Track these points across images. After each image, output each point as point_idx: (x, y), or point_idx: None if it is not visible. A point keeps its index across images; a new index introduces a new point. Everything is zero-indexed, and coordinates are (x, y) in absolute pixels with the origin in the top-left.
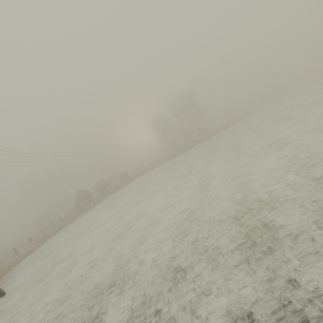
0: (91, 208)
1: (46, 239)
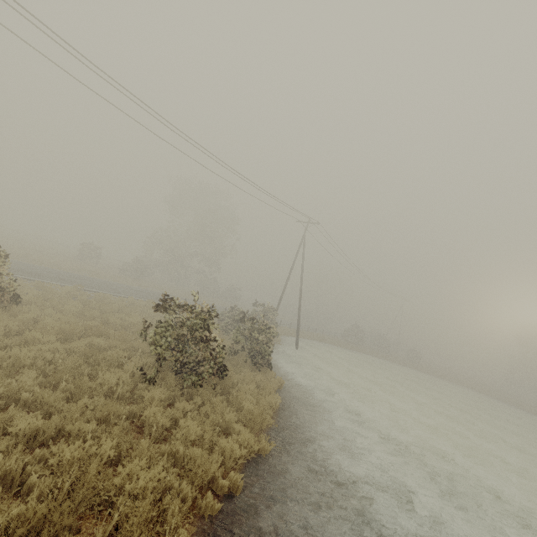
0: (355, 350)
1: (311, 338)
